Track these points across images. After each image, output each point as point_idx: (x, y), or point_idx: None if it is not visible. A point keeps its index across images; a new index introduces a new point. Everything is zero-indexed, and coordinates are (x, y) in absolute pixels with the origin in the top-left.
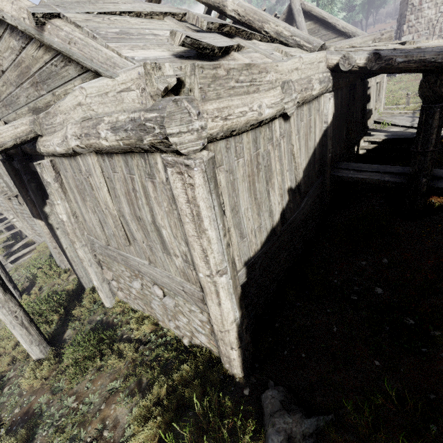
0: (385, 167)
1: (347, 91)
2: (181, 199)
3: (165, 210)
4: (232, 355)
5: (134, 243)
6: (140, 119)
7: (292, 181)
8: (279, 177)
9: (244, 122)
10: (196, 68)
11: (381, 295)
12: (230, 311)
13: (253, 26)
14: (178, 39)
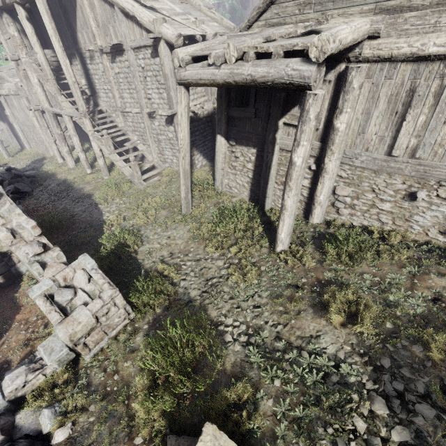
0: None
1: None
2: None
3: None
4: None
5: None
6: None
7: None
8: None
9: None
10: None
11: None
12: None
13: None
14: None
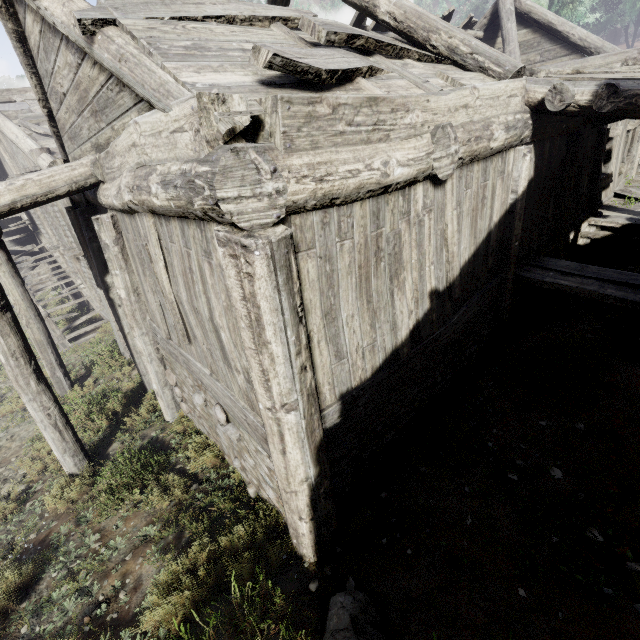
0: (612, 271)
1: (562, 142)
2: (234, 293)
3: (223, 305)
4: (301, 528)
5: (195, 343)
6: (191, 173)
7: (440, 280)
8: (416, 272)
9: (355, 186)
10: (279, 103)
11: (559, 481)
12: (300, 464)
13: (415, 37)
14: (262, 59)
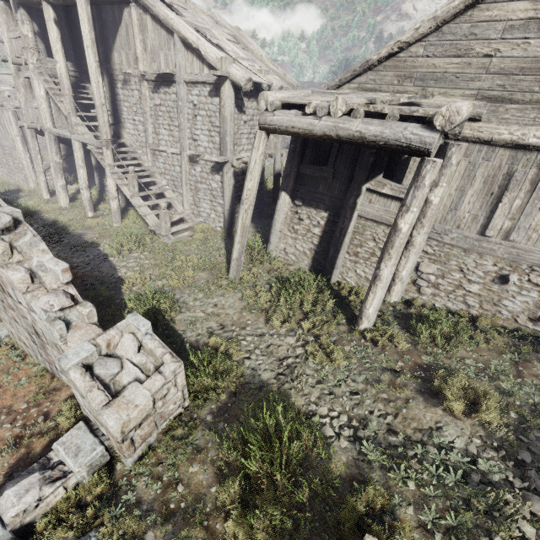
0: None
1: None
2: None
3: None
4: None
5: None
6: None
7: None
8: None
9: None
10: None
11: None
12: None
13: None
14: None
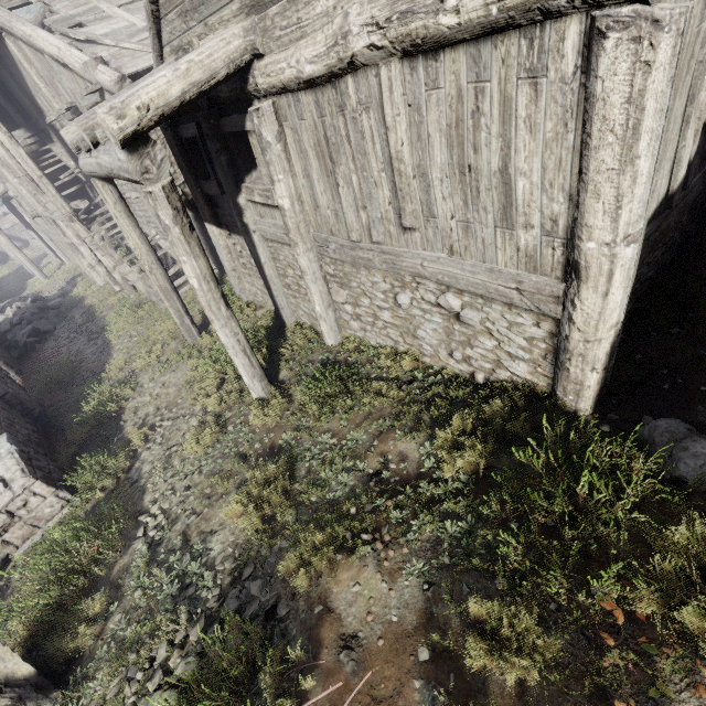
0: None
1: None
2: (615, 96)
3: (543, 139)
4: (589, 380)
5: (426, 226)
6: None
7: None
8: (705, 93)
9: None
10: None
11: None
12: (617, 307)
13: None
14: None
